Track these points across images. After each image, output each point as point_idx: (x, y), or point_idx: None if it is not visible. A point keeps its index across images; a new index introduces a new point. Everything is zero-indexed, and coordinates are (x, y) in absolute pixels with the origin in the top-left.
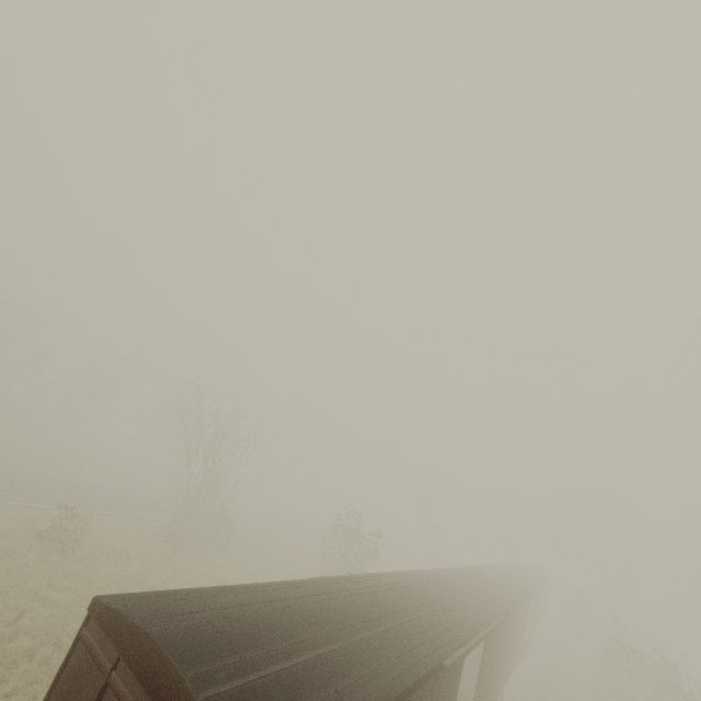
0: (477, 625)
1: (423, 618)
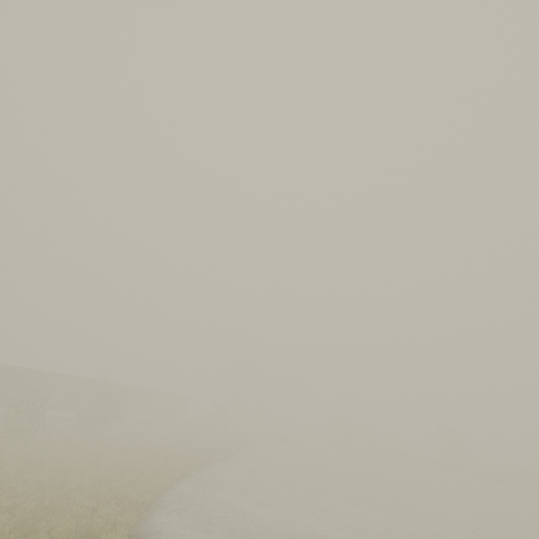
0: None
1: None
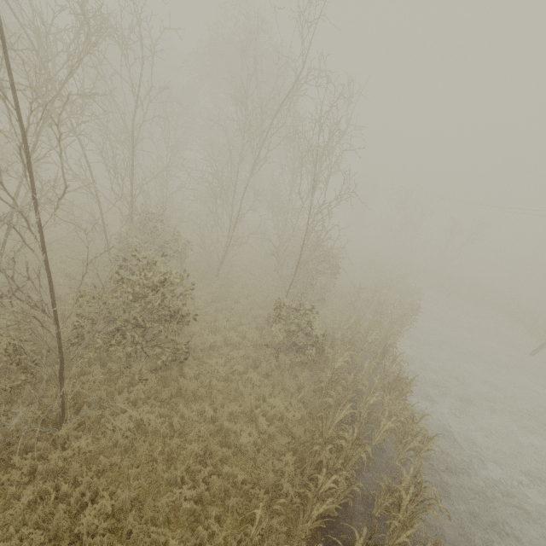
0: None
1: None
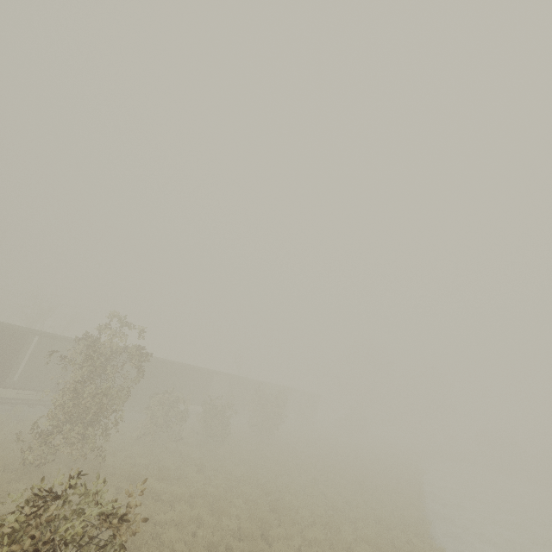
0: (58, 337)
1: (10, 324)
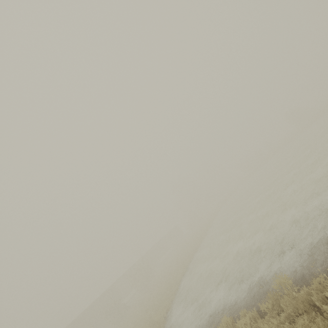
0: None
1: None
